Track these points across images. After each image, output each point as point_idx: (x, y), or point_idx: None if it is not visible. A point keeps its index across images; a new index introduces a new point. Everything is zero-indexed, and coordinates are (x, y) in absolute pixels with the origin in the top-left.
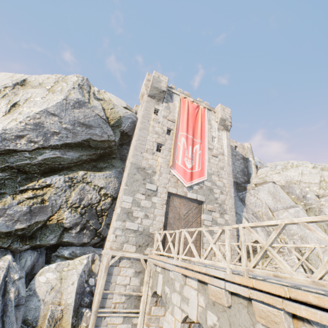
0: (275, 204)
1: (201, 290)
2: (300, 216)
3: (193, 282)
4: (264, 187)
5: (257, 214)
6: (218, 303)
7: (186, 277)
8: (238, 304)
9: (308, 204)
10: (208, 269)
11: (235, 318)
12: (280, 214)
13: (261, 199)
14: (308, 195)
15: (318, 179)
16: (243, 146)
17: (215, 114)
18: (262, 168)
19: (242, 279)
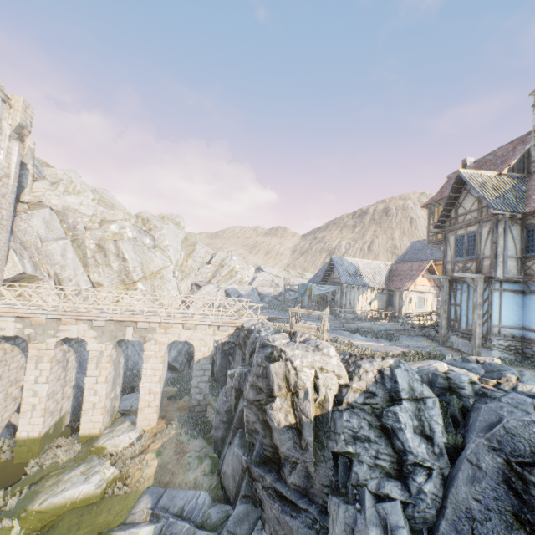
0: (48, 235)
1: (20, 321)
2: (67, 248)
3: (10, 318)
4: (40, 213)
5: (26, 244)
6: (36, 324)
7: (1, 316)
8: (51, 321)
9: (76, 235)
10: (34, 311)
11: (48, 327)
12: (50, 246)
13: (34, 227)
14: (79, 226)
15: (93, 213)
16: (25, 144)
17: (11, 109)
18: (40, 182)
19: (59, 313)
